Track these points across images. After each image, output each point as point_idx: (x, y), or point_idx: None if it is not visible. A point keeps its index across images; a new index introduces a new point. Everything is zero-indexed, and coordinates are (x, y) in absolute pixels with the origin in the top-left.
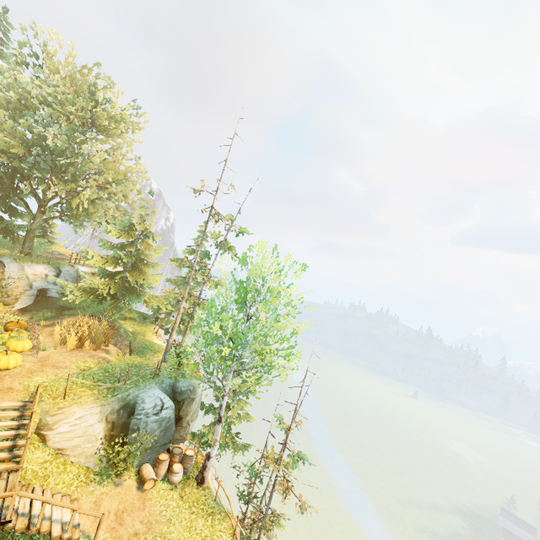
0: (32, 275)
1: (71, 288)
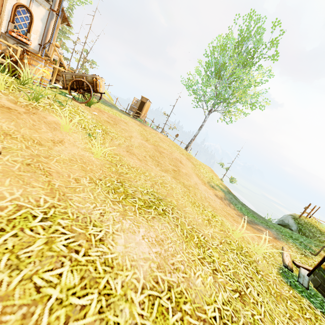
0: None
1: None
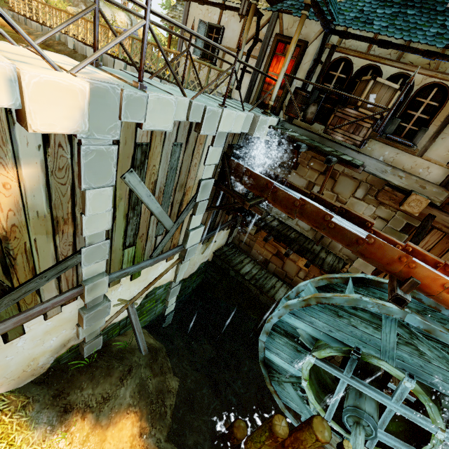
0: (119, 23)
1: (163, 39)
